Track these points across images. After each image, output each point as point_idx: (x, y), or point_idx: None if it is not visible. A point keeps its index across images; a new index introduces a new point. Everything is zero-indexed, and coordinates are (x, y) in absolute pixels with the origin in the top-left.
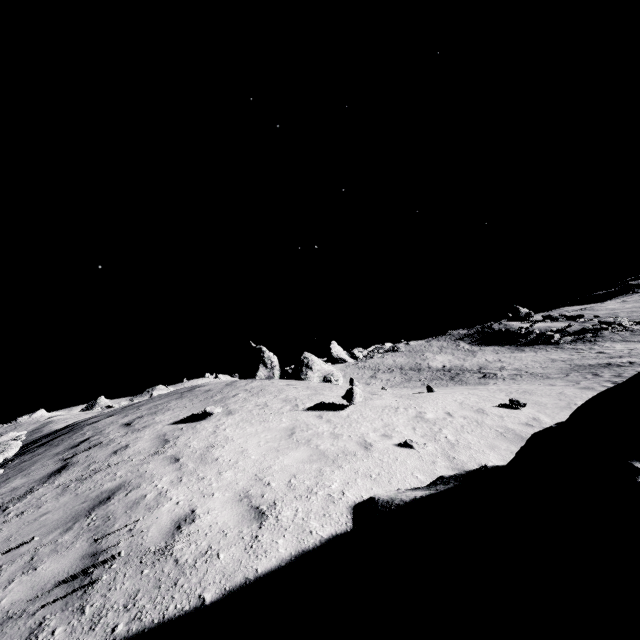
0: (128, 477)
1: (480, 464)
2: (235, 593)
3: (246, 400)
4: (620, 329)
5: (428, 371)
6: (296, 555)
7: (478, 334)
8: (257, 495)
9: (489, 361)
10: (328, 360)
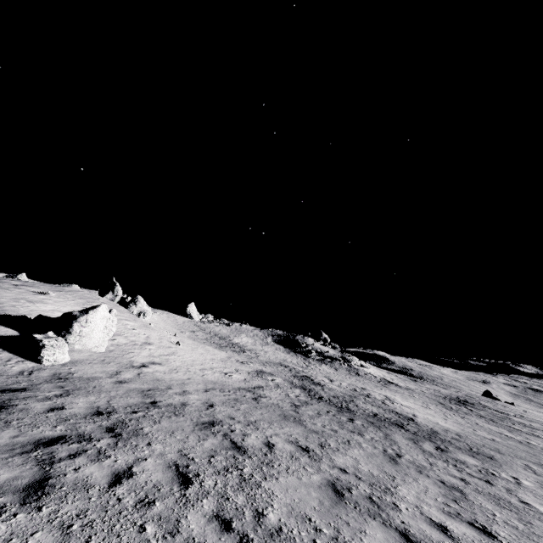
0: (3, 296)
1: (117, 339)
2: (11, 316)
3: (72, 297)
4: (346, 363)
5: (225, 341)
6: (30, 319)
7: (284, 337)
8: (35, 312)
9: (262, 350)
10: (183, 313)
